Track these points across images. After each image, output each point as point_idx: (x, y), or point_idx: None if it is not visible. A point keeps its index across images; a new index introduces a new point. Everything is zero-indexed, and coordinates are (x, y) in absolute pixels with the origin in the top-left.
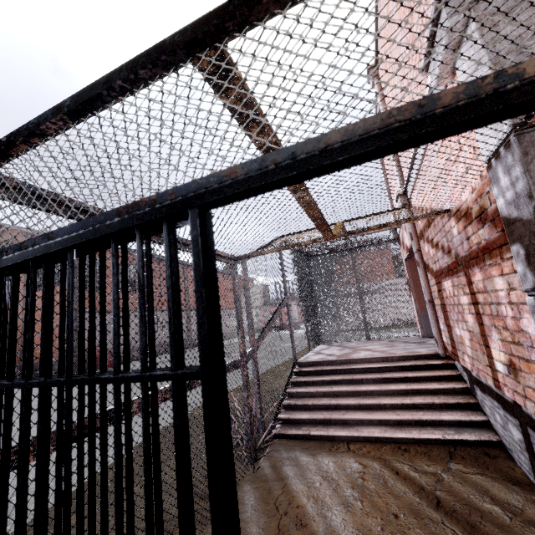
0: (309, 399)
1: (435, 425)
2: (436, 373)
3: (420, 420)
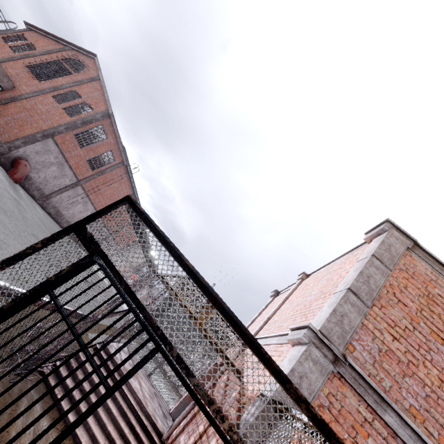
0: (82, 374)
1: None
2: None
3: None
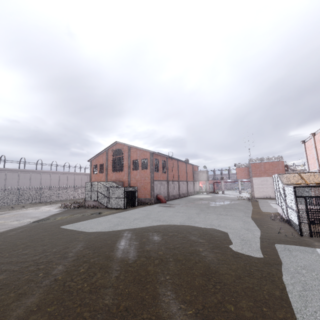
0: None
1: None
2: None
3: None
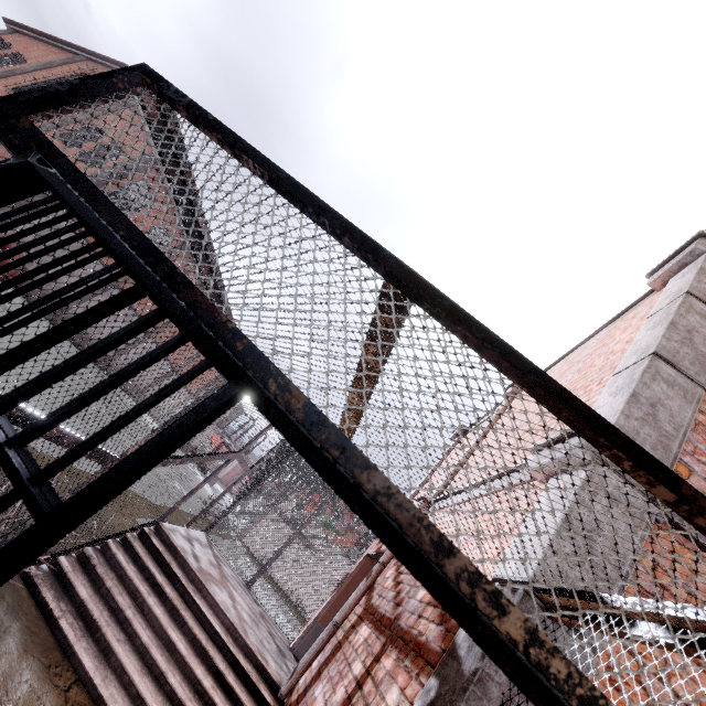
0: (113, 579)
1: None
2: None
3: None
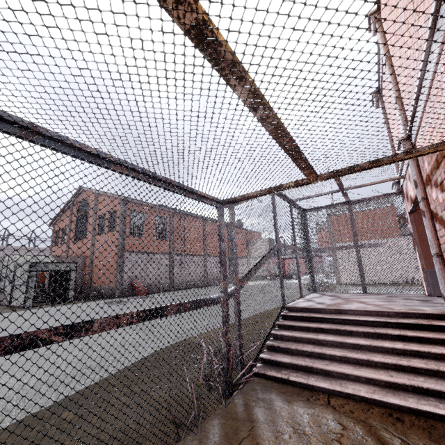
0: (293, 344)
1: (440, 397)
2: (444, 336)
3: (419, 387)
